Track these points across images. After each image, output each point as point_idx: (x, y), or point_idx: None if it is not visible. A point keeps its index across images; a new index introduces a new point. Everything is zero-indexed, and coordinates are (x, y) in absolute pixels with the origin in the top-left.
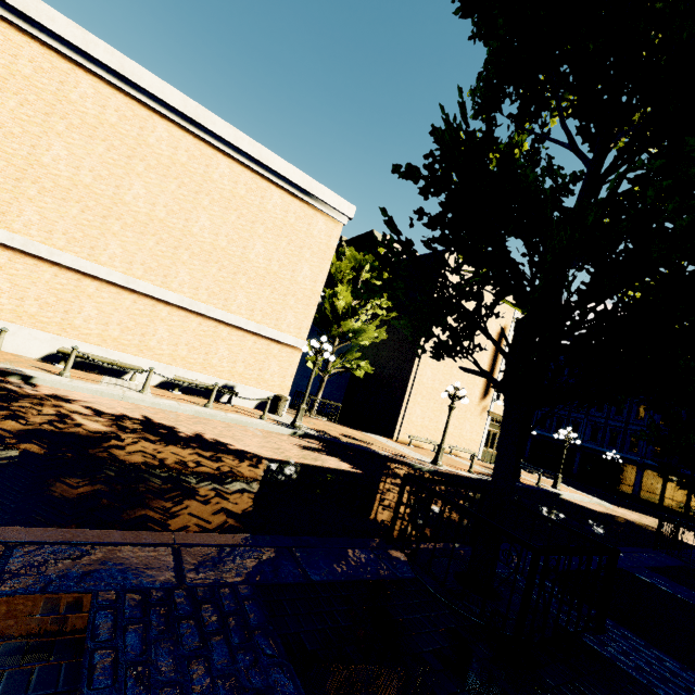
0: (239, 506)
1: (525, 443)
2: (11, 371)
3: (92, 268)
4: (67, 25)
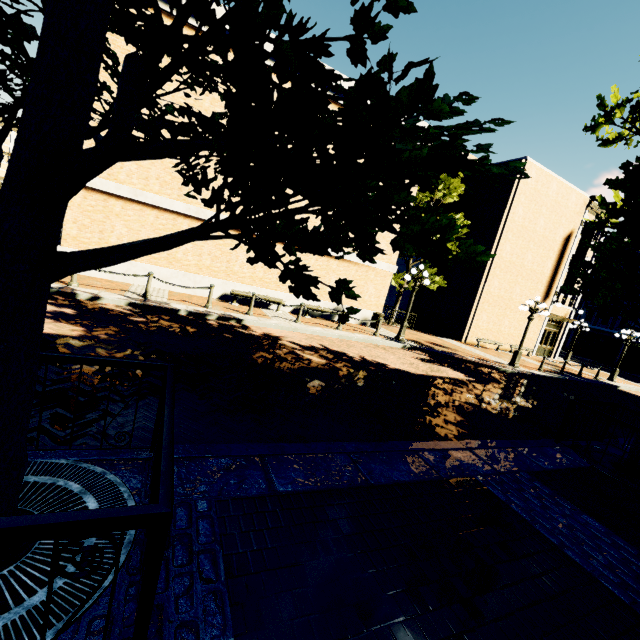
0: (449, 417)
1: None
2: (230, 317)
3: None
4: None
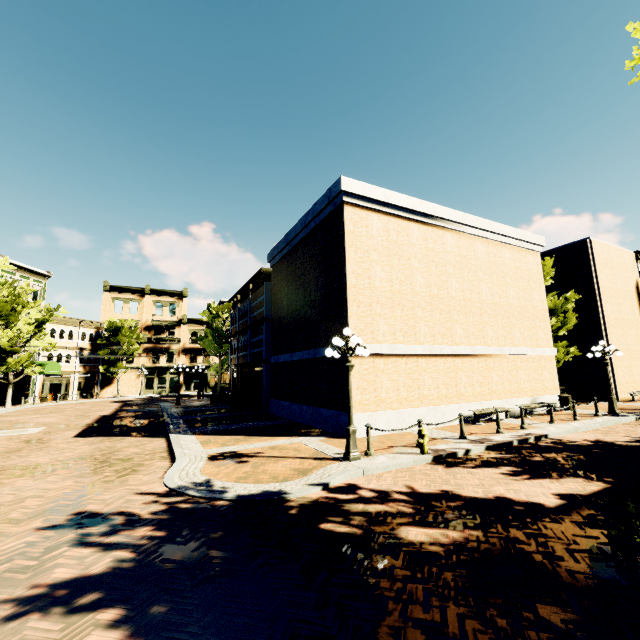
0: None
1: None
2: (540, 435)
3: (457, 350)
4: (403, 198)
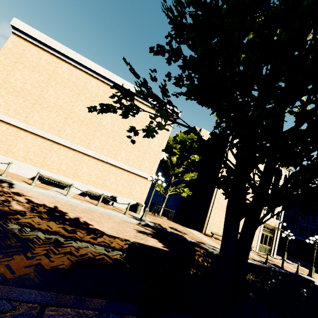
0: (53, 263)
1: (252, 239)
2: (5, 181)
3: (58, 139)
4: (60, 46)
